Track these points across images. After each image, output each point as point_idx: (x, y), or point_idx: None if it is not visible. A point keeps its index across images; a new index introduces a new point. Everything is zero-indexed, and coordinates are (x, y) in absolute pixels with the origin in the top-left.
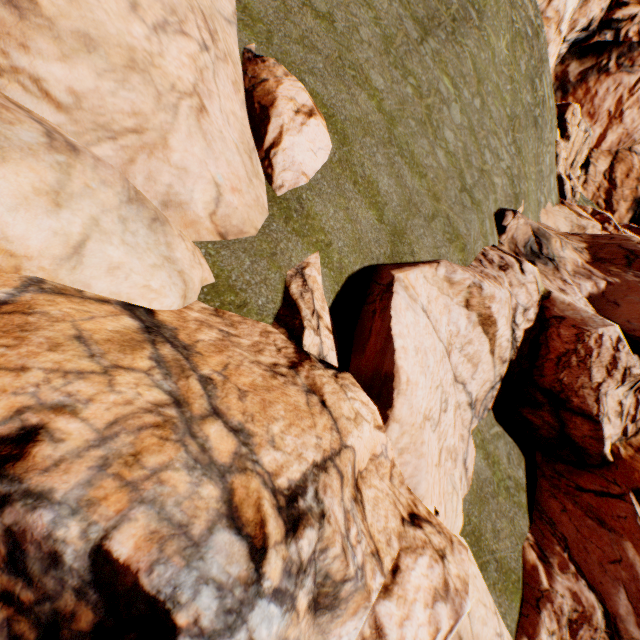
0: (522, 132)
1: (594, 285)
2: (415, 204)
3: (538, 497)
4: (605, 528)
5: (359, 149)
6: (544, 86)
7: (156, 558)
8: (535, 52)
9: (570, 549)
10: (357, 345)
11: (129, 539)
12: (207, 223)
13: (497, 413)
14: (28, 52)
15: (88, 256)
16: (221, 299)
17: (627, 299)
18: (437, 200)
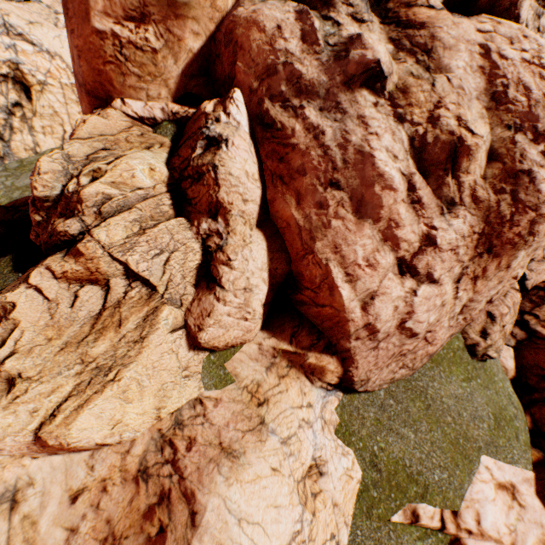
0: None
1: None
2: None
3: None
4: None
5: None
6: None
7: None
8: None
9: None
10: None
11: None
12: None
13: None
14: None
15: None
16: None
17: None
18: None
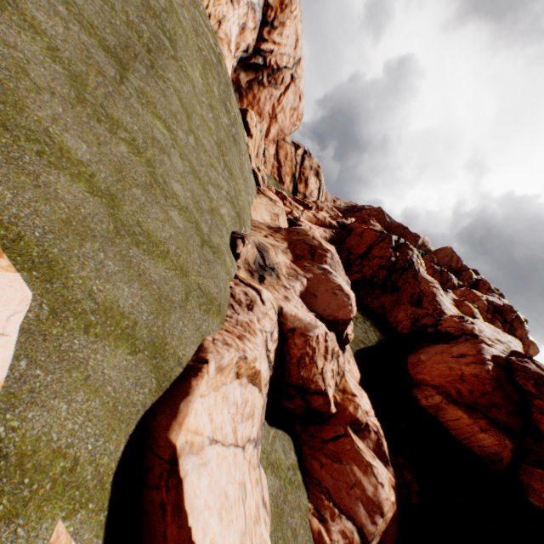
0: (229, 153)
1: (301, 284)
2: (167, 296)
3: (306, 464)
4: (344, 464)
5: (79, 269)
6: (234, 107)
7: None
8: (222, 78)
9: (332, 496)
10: None
11: None
12: None
13: (269, 416)
14: None
15: None
16: None
17: (320, 290)
18: (186, 273)
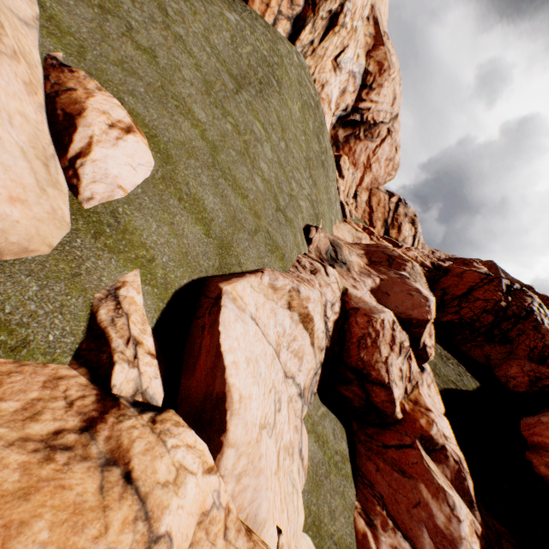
0: (315, 170)
1: (373, 281)
2: (240, 220)
3: (359, 463)
4: (406, 476)
5: (184, 169)
6: (326, 141)
7: None
8: (318, 118)
9: (387, 505)
10: (187, 364)
11: None
12: None
13: (321, 394)
14: None
15: None
16: None
17: (393, 290)
18: (258, 217)
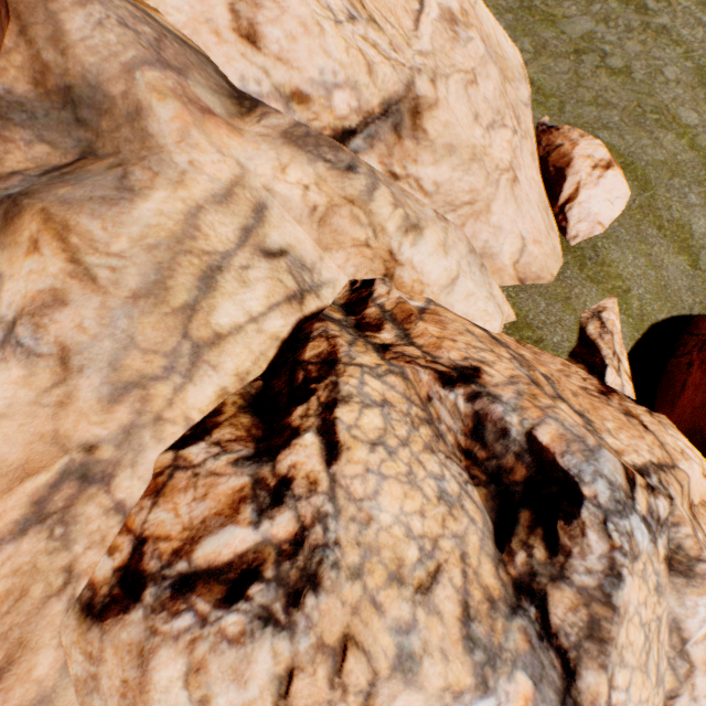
0: None
1: None
2: None
3: None
4: None
5: (664, 192)
6: None
7: (564, 450)
8: None
9: None
10: (661, 400)
11: (546, 434)
12: (509, 270)
13: None
14: (416, 164)
15: (457, 286)
16: (520, 333)
17: None
18: None
